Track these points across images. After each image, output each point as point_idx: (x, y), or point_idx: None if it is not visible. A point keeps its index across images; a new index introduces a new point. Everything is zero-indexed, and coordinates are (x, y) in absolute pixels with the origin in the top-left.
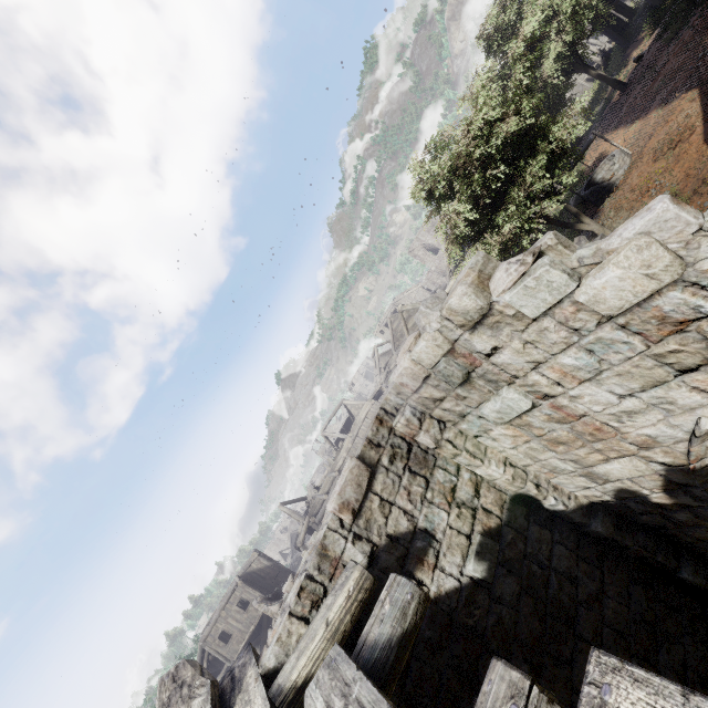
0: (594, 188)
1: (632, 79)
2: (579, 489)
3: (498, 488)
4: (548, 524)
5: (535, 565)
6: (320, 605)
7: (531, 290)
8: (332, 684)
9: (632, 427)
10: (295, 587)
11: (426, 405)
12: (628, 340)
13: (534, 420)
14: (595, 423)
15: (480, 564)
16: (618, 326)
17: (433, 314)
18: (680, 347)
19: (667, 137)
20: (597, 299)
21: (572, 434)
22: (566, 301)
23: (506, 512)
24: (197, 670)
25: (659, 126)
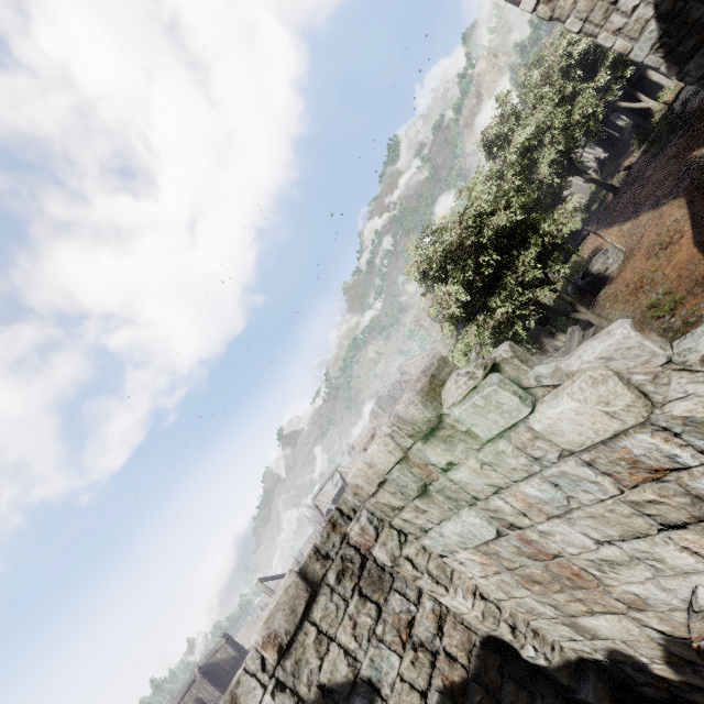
0: (590, 279)
1: (623, 184)
2: (564, 639)
3: (466, 625)
4: (527, 683)
5: None
6: None
7: (480, 409)
8: None
9: (616, 580)
10: None
11: (385, 511)
12: (597, 479)
13: (503, 550)
14: (572, 566)
15: None
16: (583, 463)
17: (384, 416)
18: (660, 498)
19: (658, 238)
20: (554, 430)
21: (547, 574)
22: (521, 425)
23: (474, 661)
24: None
25: (650, 227)
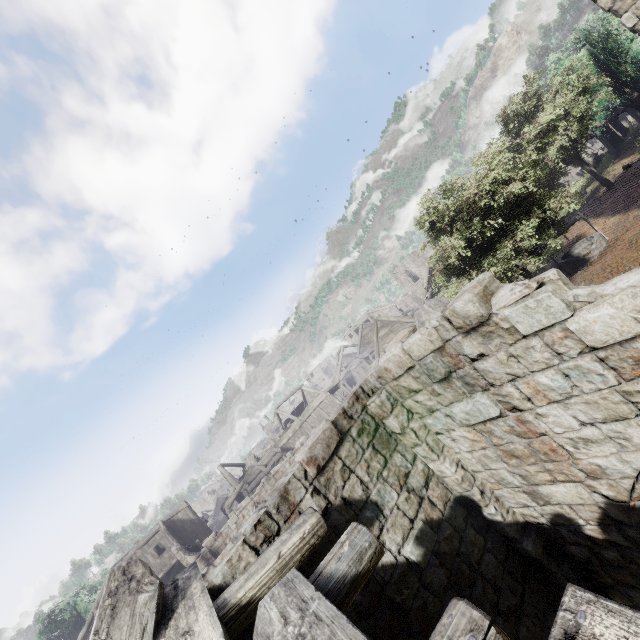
0: (570, 259)
1: (618, 181)
2: (518, 506)
3: (445, 485)
4: (483, 531)
5: (465, 565)
6: (271, 541)
7: (530, 310)
8: (288, 599)
9: (585, 455)
10: (252, 520)
11: (401, 393)
12: (603, 373)
13: (497, 429)
14: (552, 443)
15: (418, 548)
16: (598, 359)
17: (434, 313)
18: None
19: None
20: (587, 330)
21: (528, 449)
22: (558, 326)
23: (448, 509)
24: (147, 570)
25: (637, 223)
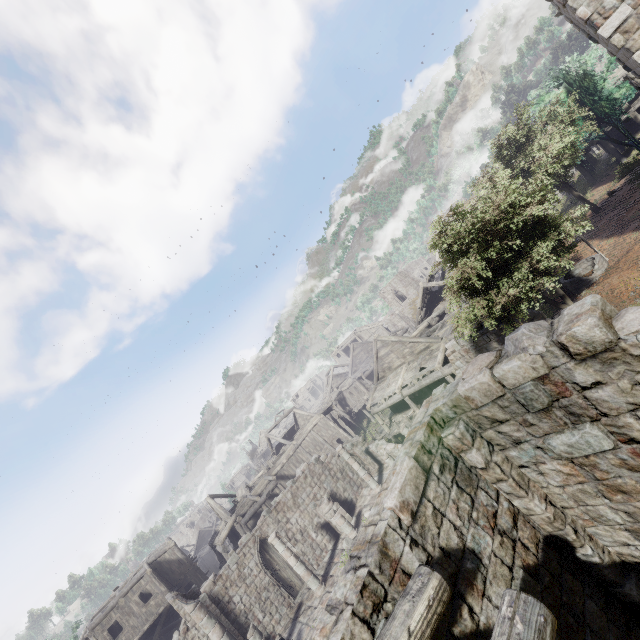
0: (574, 279)
1: (605, 206)
2: (615, 544)
3: (532, 524)
4: (578, 575)
5: (572, 617)
6: (381, 610)
7: None
8: None
9: None
10: (350, 583)
11: (481, 424)
12: None
13: (603, 462)
14: None
15: None
16: None
17: (540, 338)
18: None
19: None
20: None
21: None
22: None
23: (541, 552)
24: None
25: (637, 245)
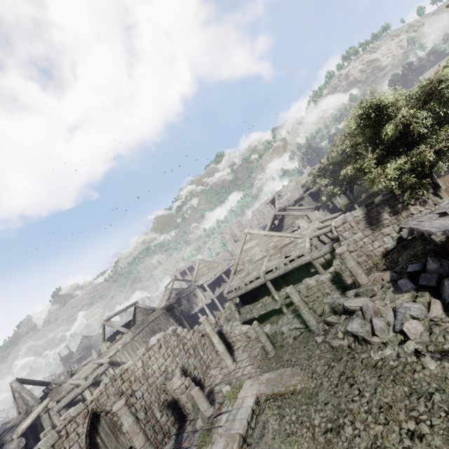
0: None
1: None
2: None
3: None
4: None
5: None
6: None
7: None
8: None
9: None
10: None
11: None
12: None
13: None
14: None
15: None
16: None
17: None
18: None
19: None
20: None
21: None
22: None
23: None
24: None
25: None
